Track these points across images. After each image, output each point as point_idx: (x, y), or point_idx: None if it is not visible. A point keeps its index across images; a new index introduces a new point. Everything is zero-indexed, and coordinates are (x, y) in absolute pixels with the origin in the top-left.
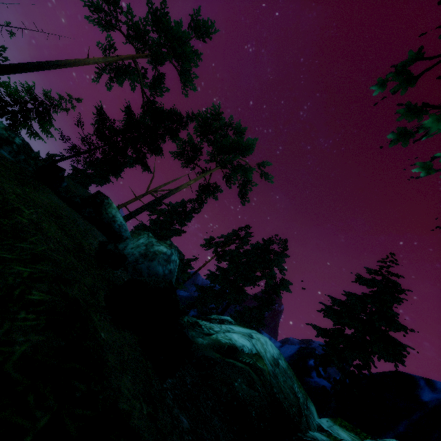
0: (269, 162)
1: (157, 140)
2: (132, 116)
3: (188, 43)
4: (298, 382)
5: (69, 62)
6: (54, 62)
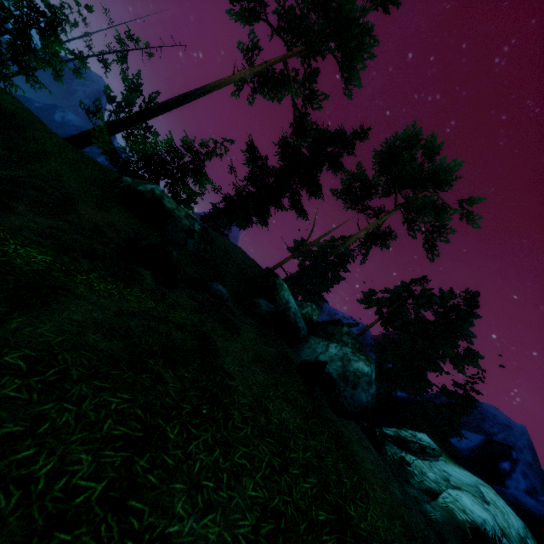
0: (479, 199)
1: (315, 174)
2: (288, 148)
3: (363, 23)
4: None
5: (214, 85)
6: (199, 90)
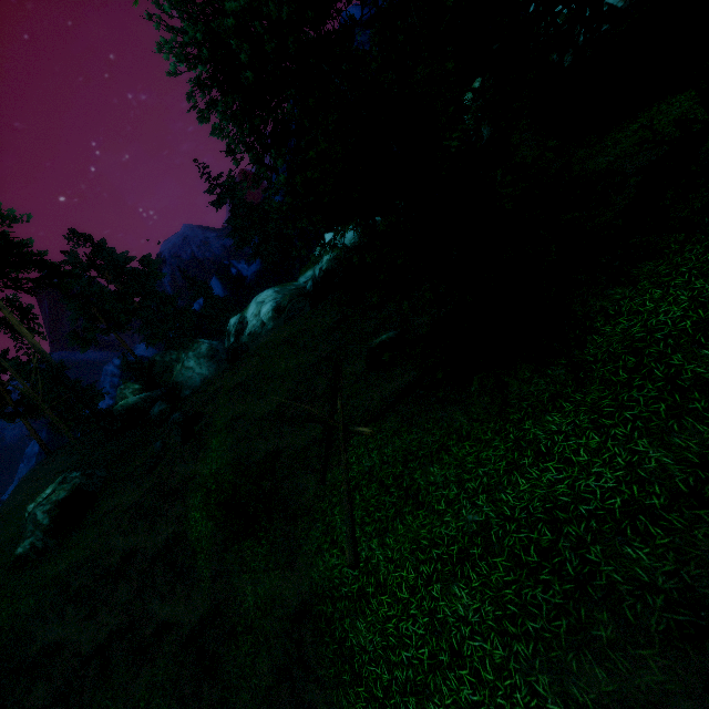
0: None
1: None
2: None
3: None
4: (285, 285)
5: None
6: None
